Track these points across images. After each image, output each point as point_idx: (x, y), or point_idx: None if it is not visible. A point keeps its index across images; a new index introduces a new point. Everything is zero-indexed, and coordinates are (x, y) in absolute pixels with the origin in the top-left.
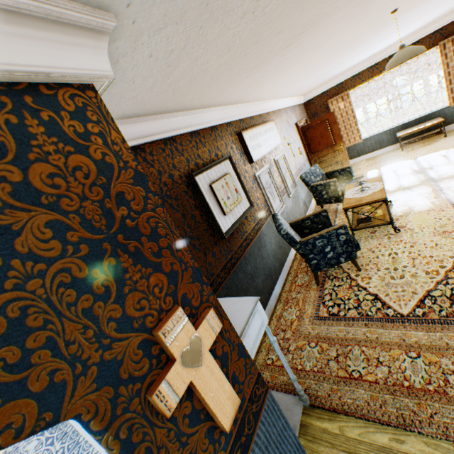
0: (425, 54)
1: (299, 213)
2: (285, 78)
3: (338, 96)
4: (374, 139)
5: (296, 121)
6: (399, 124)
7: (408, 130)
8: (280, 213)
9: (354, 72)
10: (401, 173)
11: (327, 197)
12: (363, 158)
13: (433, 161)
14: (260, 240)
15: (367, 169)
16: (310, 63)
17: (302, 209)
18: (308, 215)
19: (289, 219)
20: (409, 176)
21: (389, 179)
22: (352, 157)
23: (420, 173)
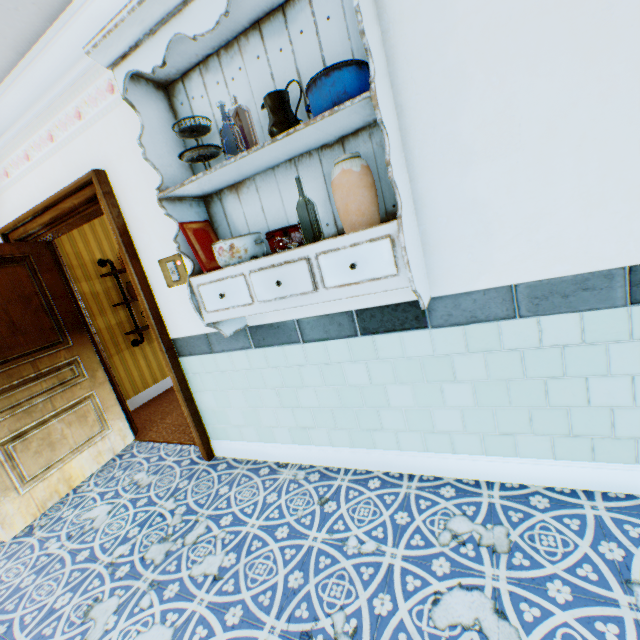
0: None
1: None
2: None
3: None
4: None
5: None
6: None
7: None
8: None
9: None
10: None
11: None
12: None
13: None
14: None
15: None
16: None
17: None
18: None
19: None
20: None
21: None
22: None
23: None
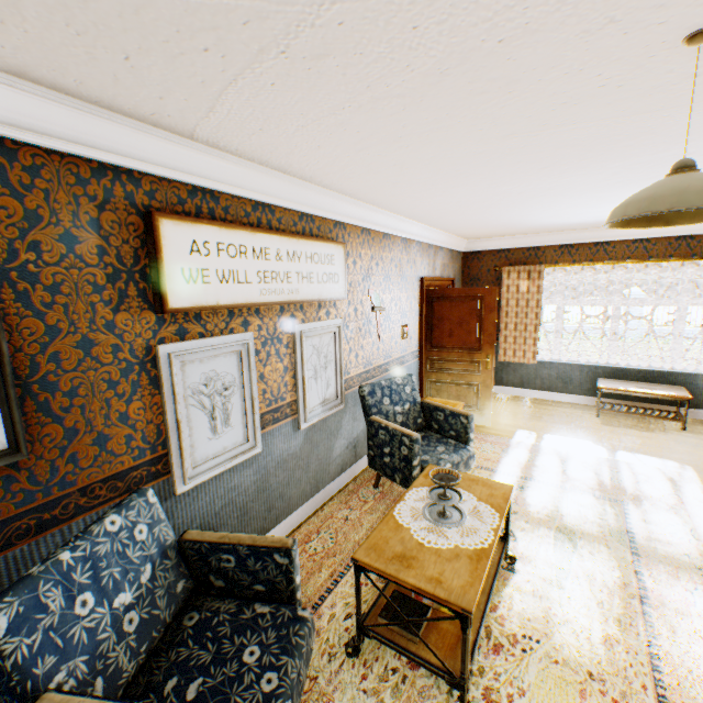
0: (697, 264)
1: (319, 470)
2: (338, 127)
3: (523, 266)
4: (558, 370)
5: (428, 275)
6: (610, 365)
7: (620, 384)
8: (228, 469)
9: (565, 238)
10: (574, 472)
11: (390, 463)
12: (527, 393)
13: (648, 480)
14: (21, 568)
15: (520, 422)
16: (411, 113)
17: (337, 459)
18: (239, 537)
19: (261, 485)
20: (587, 493)
21: (546, 476)
22: (510, 383)
23: (611, 499)
